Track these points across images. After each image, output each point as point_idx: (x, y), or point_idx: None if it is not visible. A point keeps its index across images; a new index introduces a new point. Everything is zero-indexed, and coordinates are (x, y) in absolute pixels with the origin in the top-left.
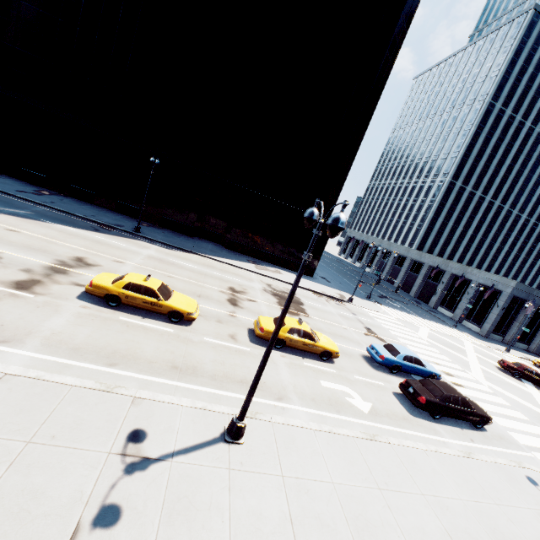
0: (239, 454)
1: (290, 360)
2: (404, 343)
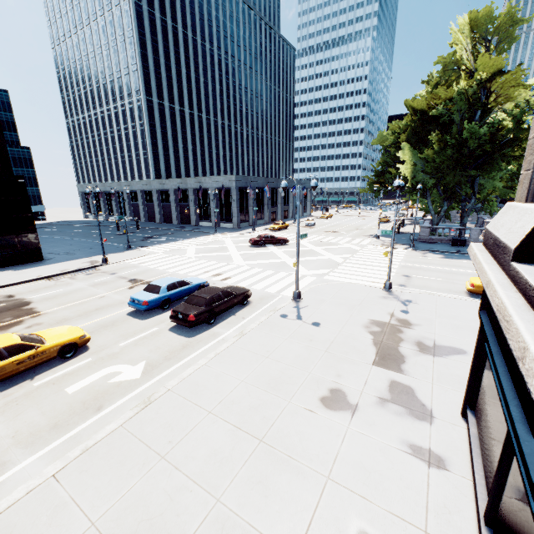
0: None
1: (5, 400)
2: (175, 272)
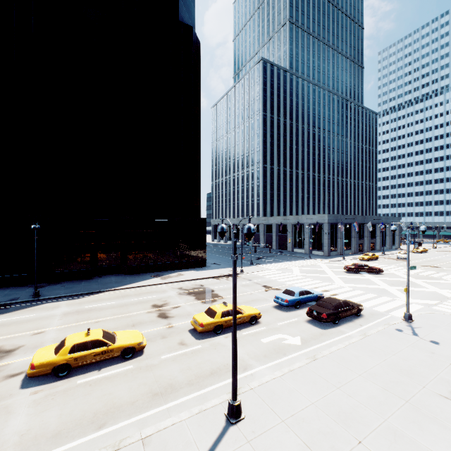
0: (247, 426)
1: None
2: (291, 284)
